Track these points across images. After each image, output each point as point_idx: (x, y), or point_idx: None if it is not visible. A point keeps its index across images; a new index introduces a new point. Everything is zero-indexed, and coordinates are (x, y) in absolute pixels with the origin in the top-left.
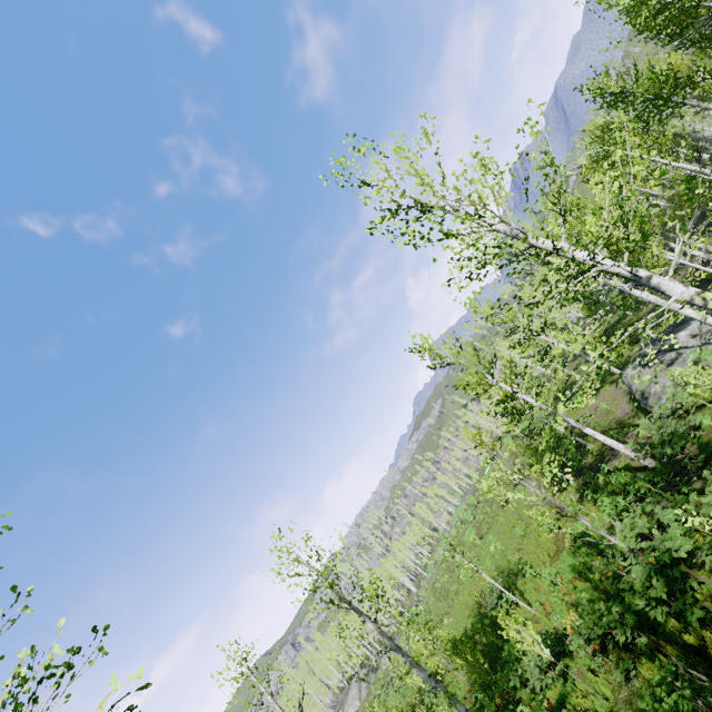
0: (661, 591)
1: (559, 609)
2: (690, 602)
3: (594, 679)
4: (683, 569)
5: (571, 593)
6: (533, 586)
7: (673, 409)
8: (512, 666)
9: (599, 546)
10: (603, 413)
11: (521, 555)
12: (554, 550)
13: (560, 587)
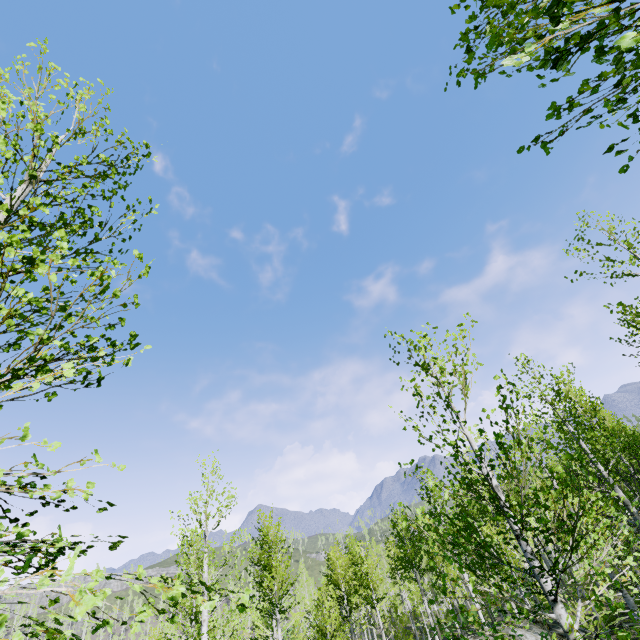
0: None
1: None
2: None
3: None
4: None
5: None
6: None
7: None
8: None
9: None
10: None
11: None
12: None
13: None
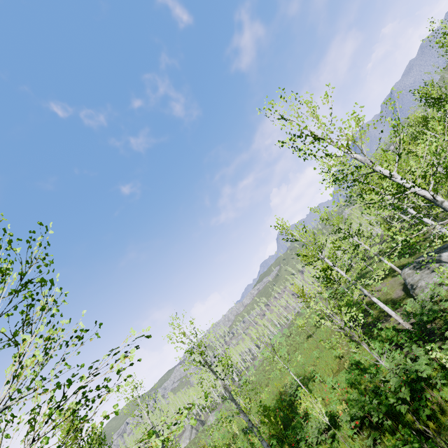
0: (406, 395)
1: (334, 402)
2: (423, 404)
3: (352, 442)
4: (423, 384)
5: (343, 395)
6: (319, 388)
7: (432, 296)
8: (298, 430)
9: (366, 371)
10: (383, 293)
11: (314, 368)
12: (336, 369)
13: (336, 391)
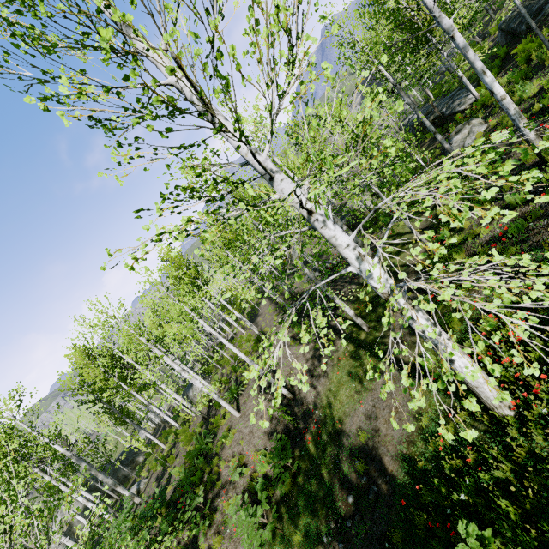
0: None
1: None
2: None
3: None
4: None
5: None
6: None
7: None
8: None
9: None
10: None
11: None
12: None
13: None
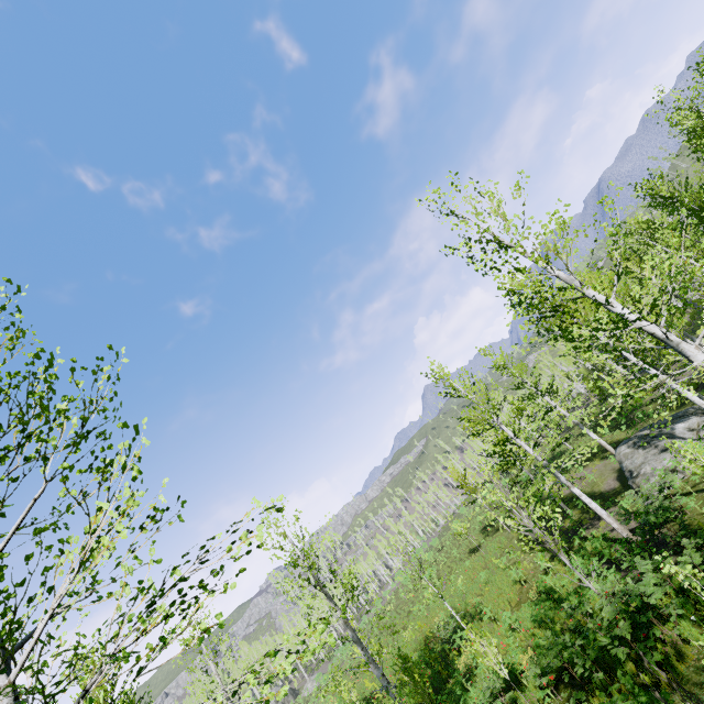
0: (626, 631)
1: (514, 650)
2: (651, 645)
3: None
4: (650, 615)
5: (528, 639)
6: (488, 630)
7: (661, 487)
8: (456, 696)
9: (563, 602)
10: (588, 484)
11: (481, 600)
12: (516, 600)
13: (517, 634)
